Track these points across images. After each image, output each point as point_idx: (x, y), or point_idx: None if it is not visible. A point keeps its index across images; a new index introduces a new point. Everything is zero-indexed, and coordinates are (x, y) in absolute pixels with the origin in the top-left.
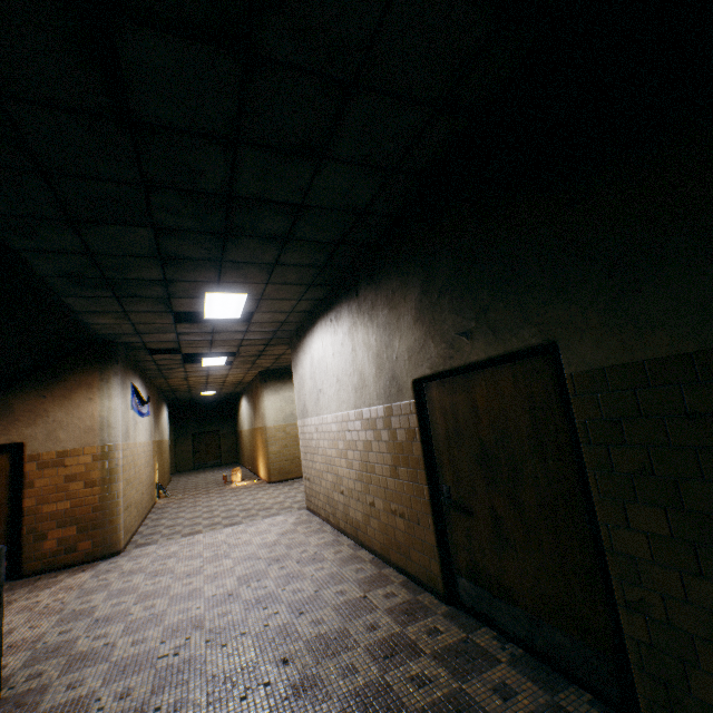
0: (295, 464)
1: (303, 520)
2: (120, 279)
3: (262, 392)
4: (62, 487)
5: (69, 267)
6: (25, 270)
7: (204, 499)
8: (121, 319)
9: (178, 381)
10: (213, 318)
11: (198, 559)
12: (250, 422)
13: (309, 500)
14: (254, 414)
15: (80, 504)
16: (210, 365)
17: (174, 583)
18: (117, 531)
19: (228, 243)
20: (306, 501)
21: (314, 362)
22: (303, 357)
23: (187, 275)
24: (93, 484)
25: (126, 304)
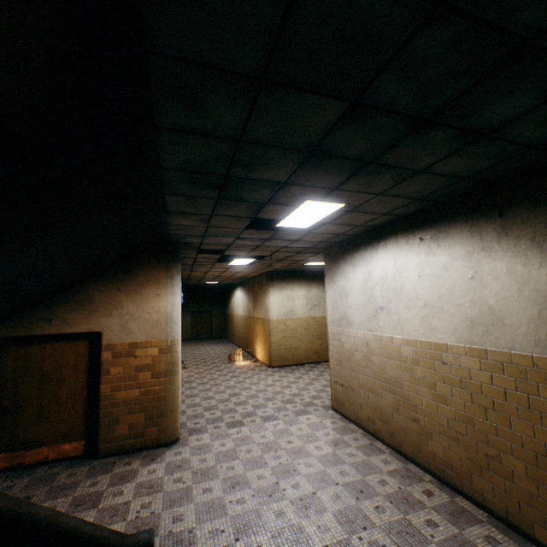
0: (292, 353)
1: (342, 427)
2: (240, 177)
3: (268, 289)
4: (133, 376)
5: (199, 159)
6: (152, 158)
7: (220, 377)
8: (201, 221)
9: (198, 273)
10: (282, 226)
11: (266, 469)
12: (246, 310)
13: (339, 404)
14: (253, 306)
15: (147, 393)
16: (233, 264)
17: (261, 507)
18: (177, 420)
19: (410, 136)
20: (335, 404)
21: (373, 278)
22: (350, 269)
23: (311, 178)
24: (158, 375)
25: (219, 207)
